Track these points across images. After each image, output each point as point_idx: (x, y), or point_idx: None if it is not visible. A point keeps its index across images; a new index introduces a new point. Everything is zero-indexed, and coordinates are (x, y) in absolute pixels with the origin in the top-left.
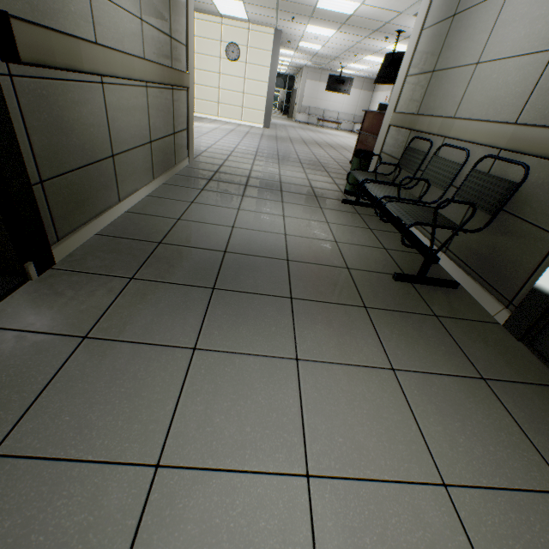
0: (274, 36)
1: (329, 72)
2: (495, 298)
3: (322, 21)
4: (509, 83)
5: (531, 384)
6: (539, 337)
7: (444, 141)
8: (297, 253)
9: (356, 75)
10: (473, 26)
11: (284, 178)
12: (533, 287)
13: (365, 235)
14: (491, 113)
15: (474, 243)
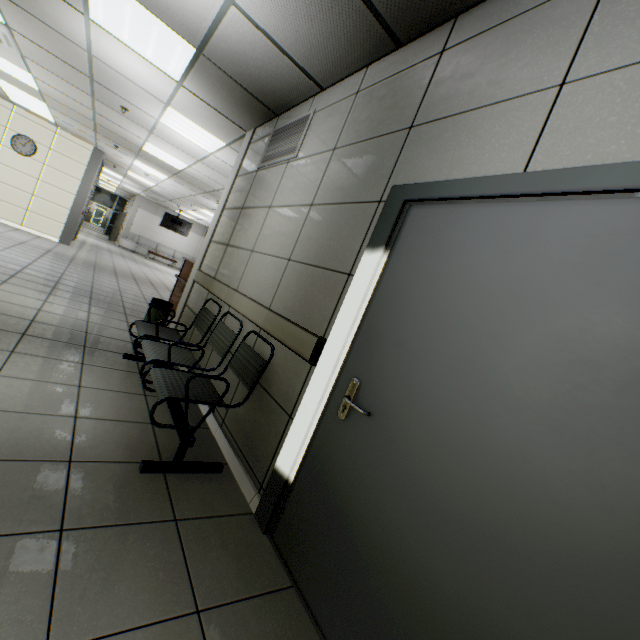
0: (92, 153)
1: (168, 210)
2: (252, 481)
3: (152, 163)
4: (268, 274)
5: (256, 597)
6: (277, 526)
7: (230, 308)
8: None
9: (197, 222)
10: (252, 222)
11: (44, 316)
12: (275, 468)
13: (134, 404)
14: (258, 294)
15: (242, 416)
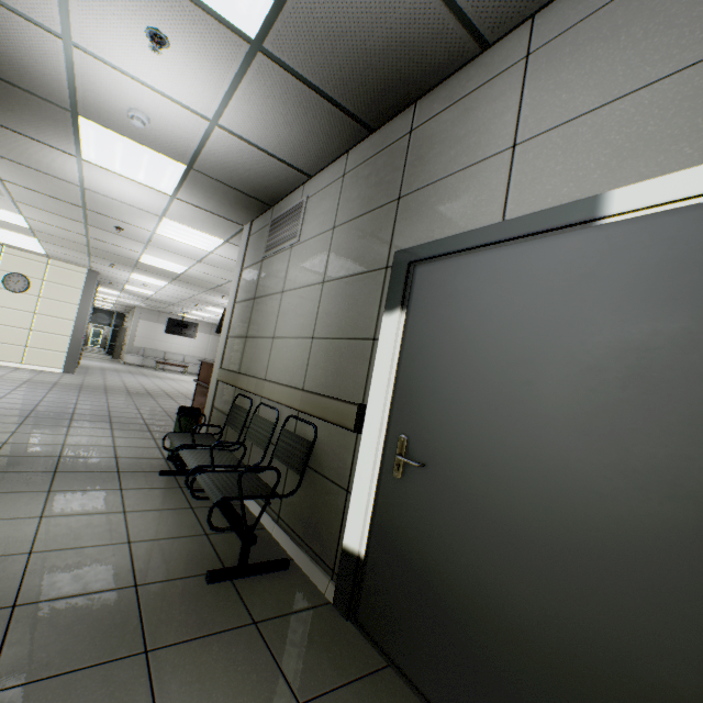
0: (87, 275)
1: (170, 315)
2: (323, 570)
3: (150, 272)
4: (294, 356)
5: (354, 681)
6: (359, 607)
7: (262, 399)
8: (42, 584)
9: (203, 321)
10: (267, 309)
11: (70, 449)
12: (343, 548)
13: (183, 519)
14: (288, 378)
15: (298, 505)
